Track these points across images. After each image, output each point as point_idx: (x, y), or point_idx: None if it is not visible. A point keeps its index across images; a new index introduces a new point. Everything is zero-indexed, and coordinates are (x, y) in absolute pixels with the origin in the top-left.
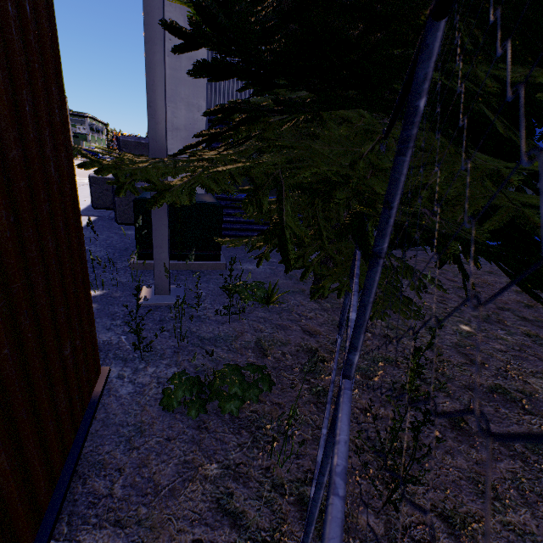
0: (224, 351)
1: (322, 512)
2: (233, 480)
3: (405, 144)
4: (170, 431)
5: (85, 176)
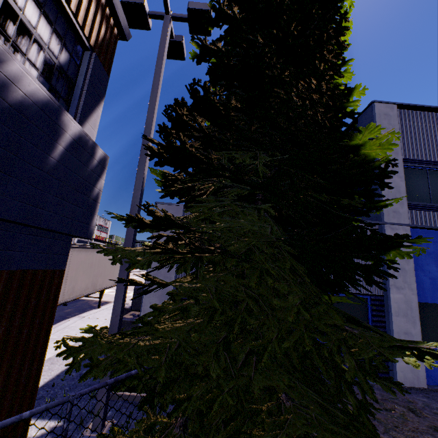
0: None
1: None
2: None
3: None
4: None
5: (132, 289)
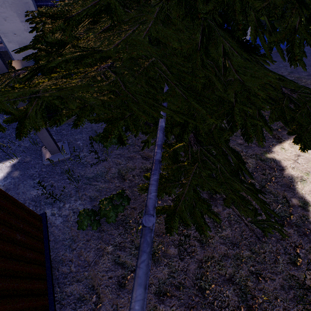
0: (102, 183)
1: (155, 252)
2: (119, 250)
3: None
4: (87, 236)
5: None
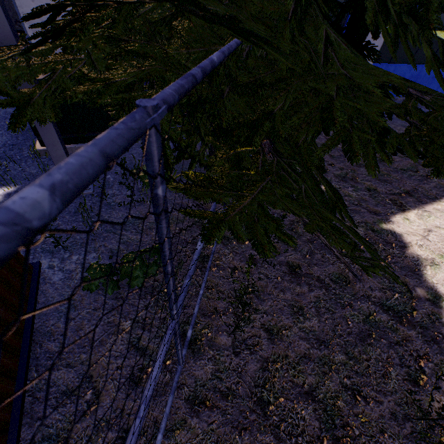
0: (133, 234)
1: (197, 339)
2: (141, 329)
3: (157, 217)
4: (95, 303)
5: None
